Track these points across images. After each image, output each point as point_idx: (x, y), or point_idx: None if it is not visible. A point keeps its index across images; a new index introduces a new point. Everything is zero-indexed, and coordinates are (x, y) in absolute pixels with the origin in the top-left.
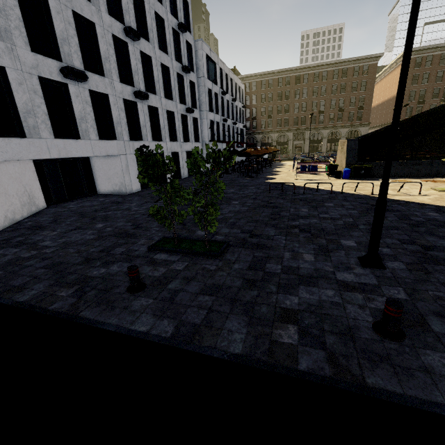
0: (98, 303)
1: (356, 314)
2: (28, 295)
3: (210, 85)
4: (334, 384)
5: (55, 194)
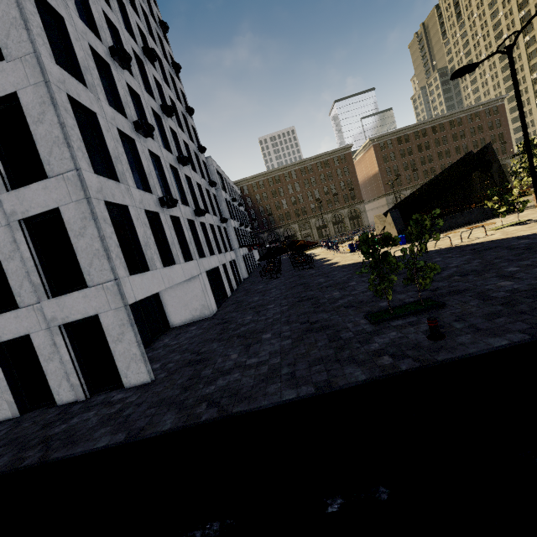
0: (433, 352)
1: None
2: (359, 375)
3: (224, 194)
4: None
5: (142, 336)
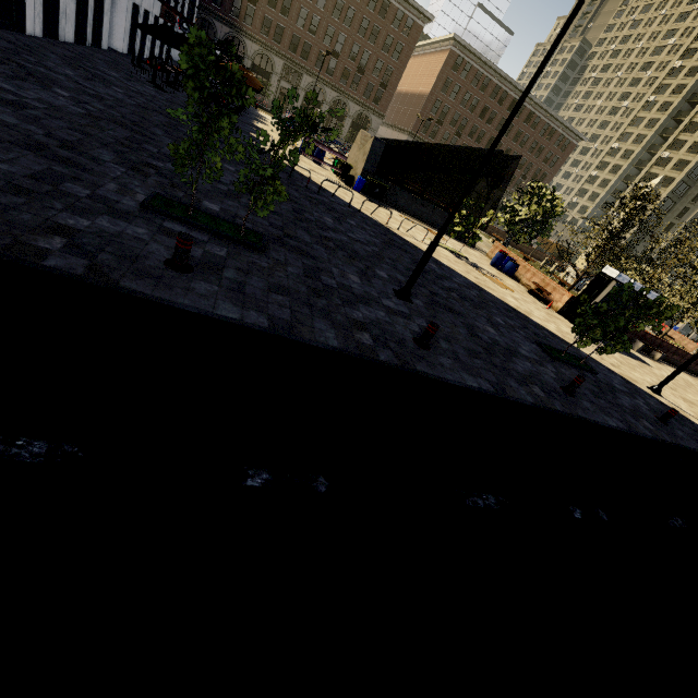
0: (136, 275)
1: (403, 332)
2: None
3: None
4: (402, 369)
5: None
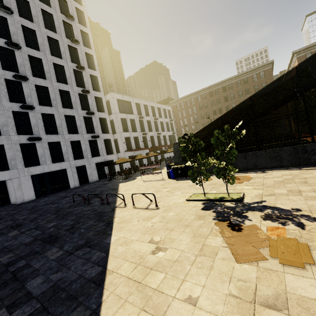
0: None
1: None
2: None
3: (124, 116)
4: None
5: None
